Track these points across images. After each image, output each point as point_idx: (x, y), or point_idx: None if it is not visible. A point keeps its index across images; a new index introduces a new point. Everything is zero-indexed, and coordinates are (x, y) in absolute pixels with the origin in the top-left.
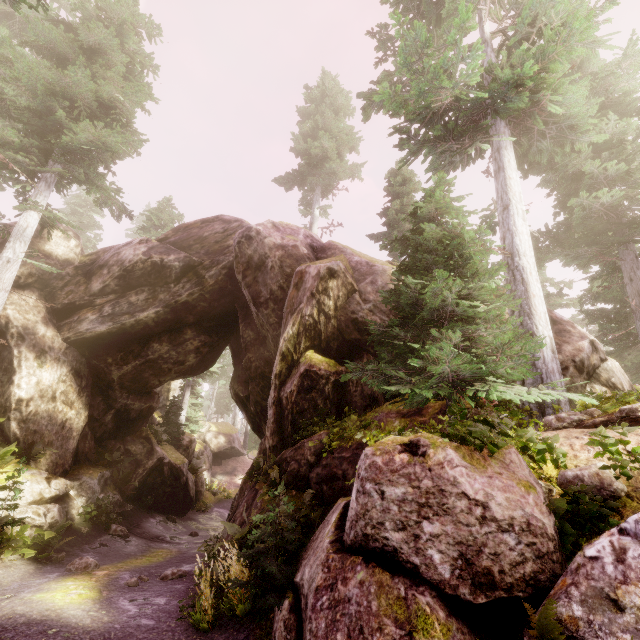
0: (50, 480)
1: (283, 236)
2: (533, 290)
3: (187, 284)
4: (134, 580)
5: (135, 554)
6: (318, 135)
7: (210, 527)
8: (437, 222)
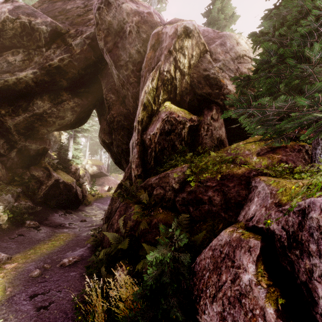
0: None
1: (138, 5)
2: None
3: (57, 50)
4: (37, 272)
5: (44, 239)
6: None
7: (93, 214)
8: None
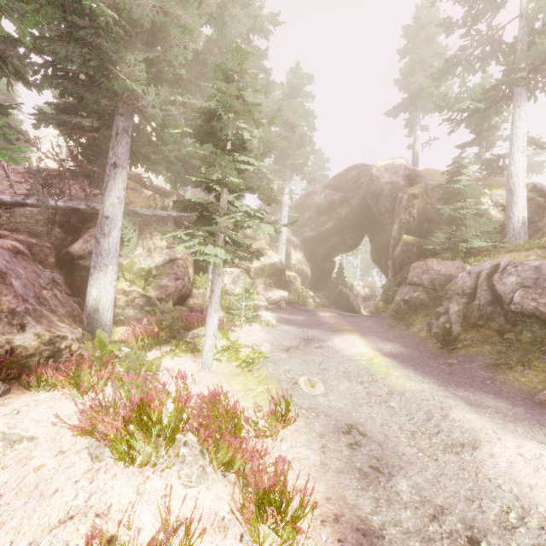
0: (310, 291)
1: (390, 176)
2: (517, 194)
3: (344, 208)
4: None
5: None
6: (415, 69)
7: None
8: (458, 173)
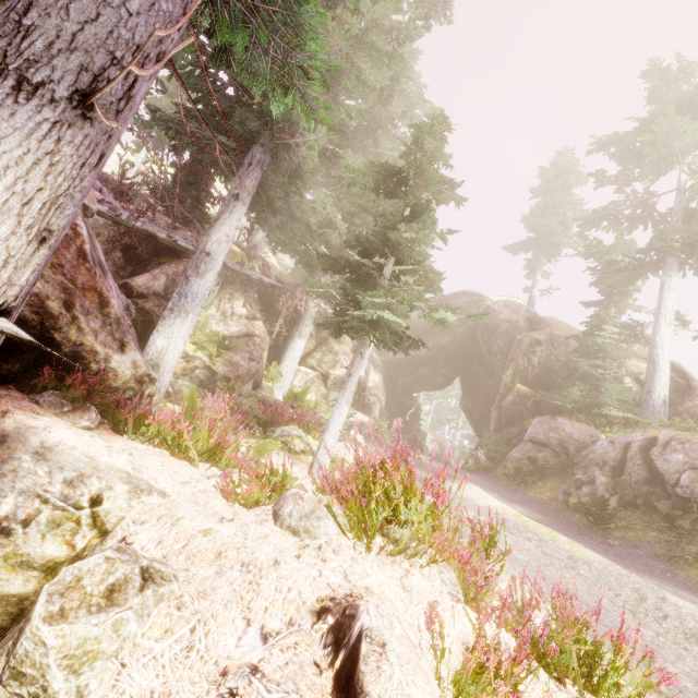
0: None
1: (510, 313)
2: (660, 368)
3: (445, 336)
4: None
5: None
6: (547, 211)
7: None
8: (599, 328)
